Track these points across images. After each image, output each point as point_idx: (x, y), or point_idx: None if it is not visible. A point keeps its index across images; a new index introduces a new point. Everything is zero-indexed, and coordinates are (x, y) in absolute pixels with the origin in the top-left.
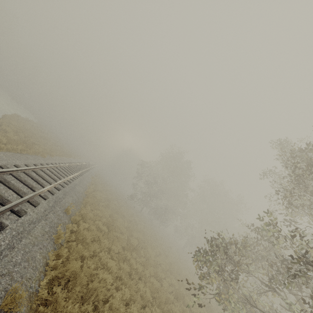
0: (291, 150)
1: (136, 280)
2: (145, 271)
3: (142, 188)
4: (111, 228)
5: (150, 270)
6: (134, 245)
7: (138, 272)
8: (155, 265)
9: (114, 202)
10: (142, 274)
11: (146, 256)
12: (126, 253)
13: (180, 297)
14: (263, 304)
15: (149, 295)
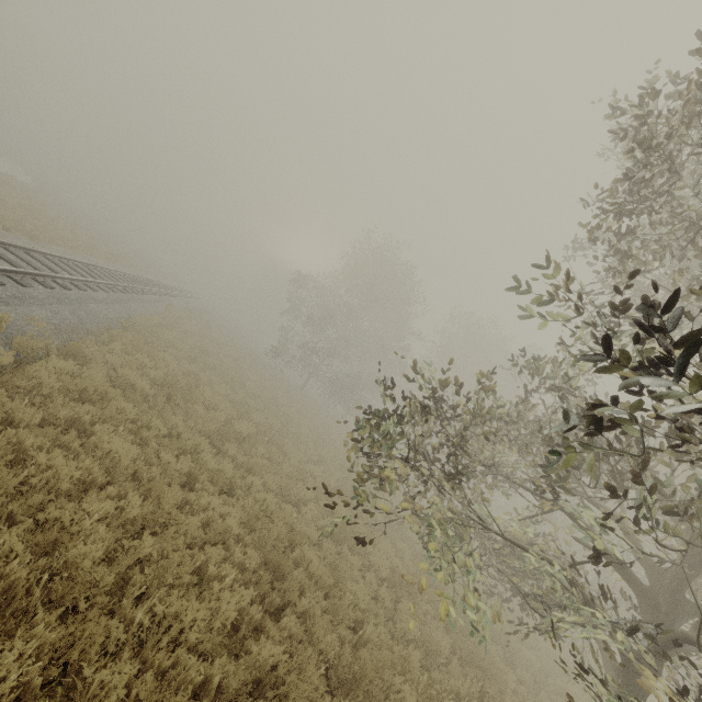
0: (647, 85)
1: (214, 495)
2: (250, 480)
3: (303, 337)
4: (170, 389)
5: (268, 480)
6: (232, 429)
7: (223, 478)
8: (296, 475)
9: (224, 360)
10: (237, 484)
11: (273, 456)
12: (198, 439)
13: (342, 534)
14: (522, 531)
15: (232, 520)
